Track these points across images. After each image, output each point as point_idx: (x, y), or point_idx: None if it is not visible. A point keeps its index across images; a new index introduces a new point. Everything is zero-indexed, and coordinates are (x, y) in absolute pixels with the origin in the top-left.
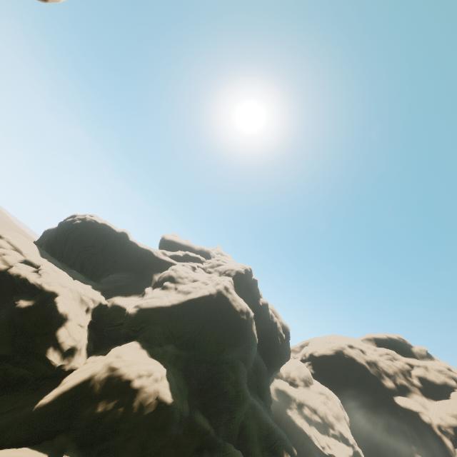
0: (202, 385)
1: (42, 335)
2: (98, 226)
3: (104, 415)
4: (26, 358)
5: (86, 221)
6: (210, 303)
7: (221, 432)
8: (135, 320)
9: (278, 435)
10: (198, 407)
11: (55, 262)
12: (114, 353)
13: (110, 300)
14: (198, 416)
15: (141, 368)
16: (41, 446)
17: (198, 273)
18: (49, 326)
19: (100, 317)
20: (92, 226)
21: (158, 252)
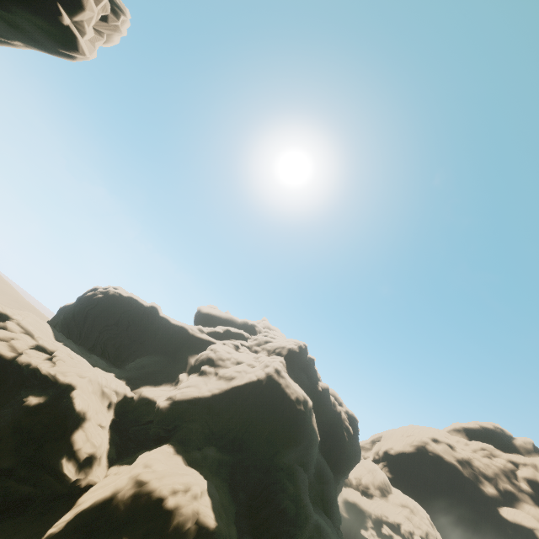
0: (252, 501)
1: (54, 440)
2: (123, 300)
3: None
4: (33, 471)
5: (109, 295)
6: (258, 391)
7: None
8: (167, 417)
9: None
10: (248, 532)
11: (72, 346)
12: (142, 461)
13: (137, 391)
14: None
15: (175, 481)
16: None
17: (243, 352)
18: (63, 429)
19: (124, 413)
20: (116, 300)
21: (193, 329)
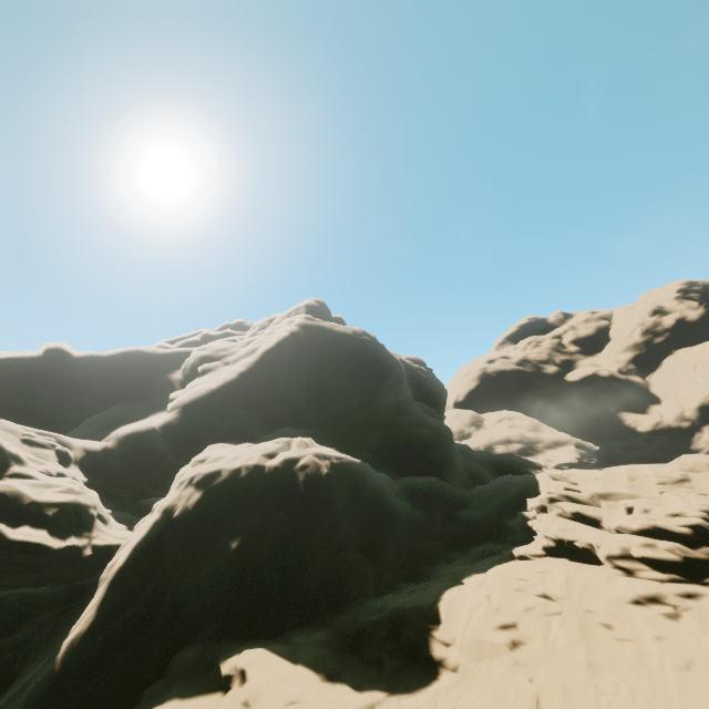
0: (377, 456)
1: None
2: None
3: (254, 547)
4: None
5: None
6: (301, 345)
7: (453, 482)
8: (187, 428)
9: (509, 461)
10: (396, 476)
11: None
12: (185, 472)
13: (107, 439)
14: (409, 479)
15: (262, 449)
16: (144, 704)
17: None
18: None
19: (107, 472)
20: None
21: (149, 347)
